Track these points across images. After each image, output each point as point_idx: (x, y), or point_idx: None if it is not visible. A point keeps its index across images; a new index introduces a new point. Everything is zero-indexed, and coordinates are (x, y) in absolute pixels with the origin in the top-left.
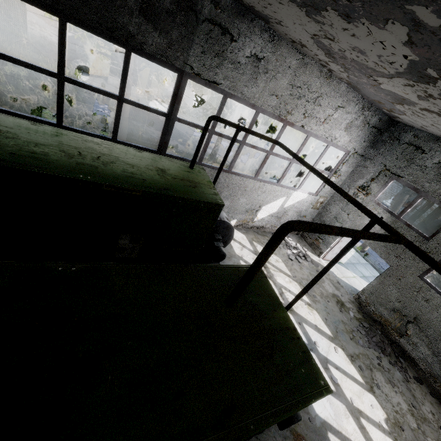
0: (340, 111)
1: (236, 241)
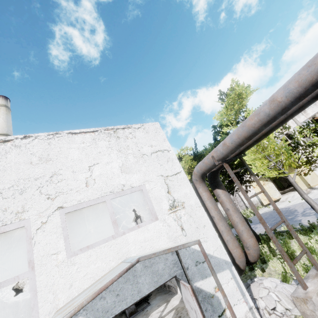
0: None
1: (165, 305)
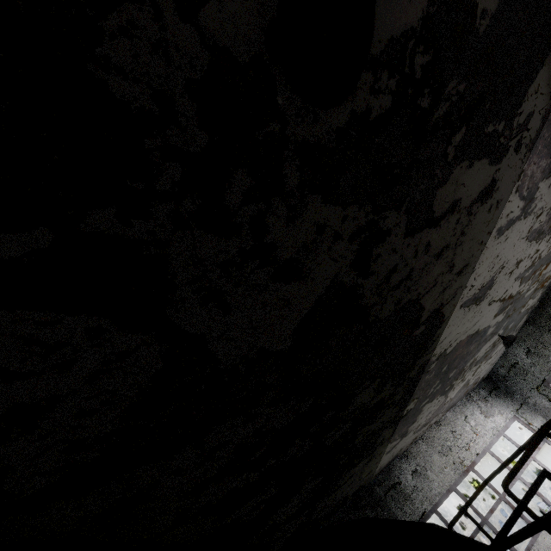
0: (469, 419)
1: None
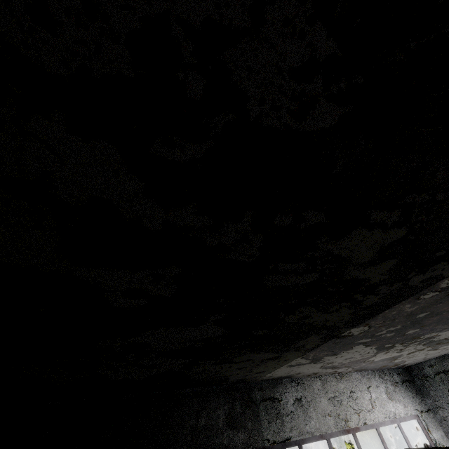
0: (372, 390)
1: None
